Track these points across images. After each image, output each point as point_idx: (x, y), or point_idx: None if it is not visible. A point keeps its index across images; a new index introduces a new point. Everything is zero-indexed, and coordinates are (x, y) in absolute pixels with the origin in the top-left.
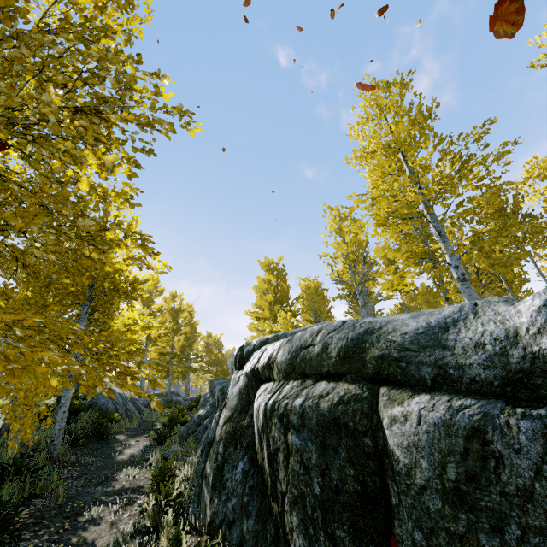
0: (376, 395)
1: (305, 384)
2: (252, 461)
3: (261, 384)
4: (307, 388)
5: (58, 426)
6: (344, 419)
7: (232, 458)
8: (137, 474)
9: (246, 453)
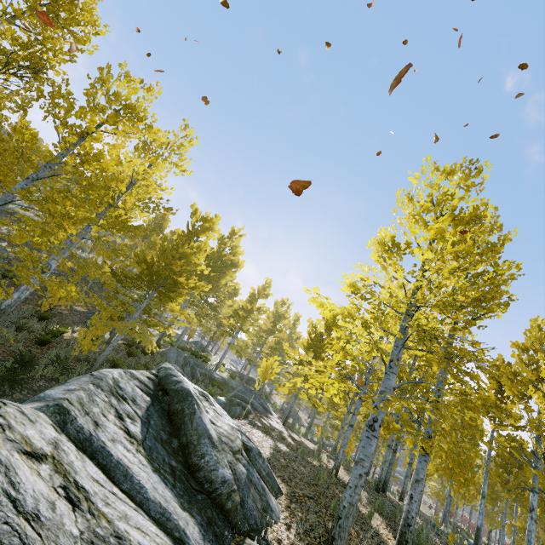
0: None
1: None
2: None
3: None
4: None
5: (104, 353)
6: None
7: None
8: None
9: None
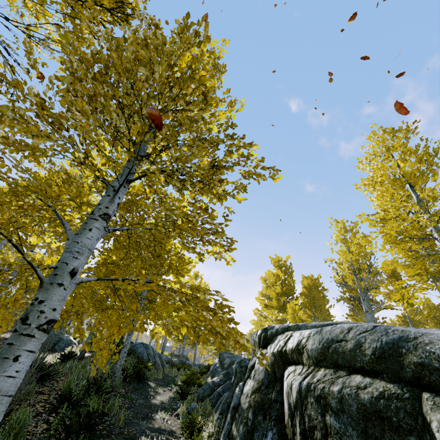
0: (418, 398)
1: (338, 373)
2: (280, 434)
3: (288, 365)
4: (341, 377)
5: (120, 362)
6: (387, 413)
7: (262, 426)
8: (168, 419)
9: (275, 425)
